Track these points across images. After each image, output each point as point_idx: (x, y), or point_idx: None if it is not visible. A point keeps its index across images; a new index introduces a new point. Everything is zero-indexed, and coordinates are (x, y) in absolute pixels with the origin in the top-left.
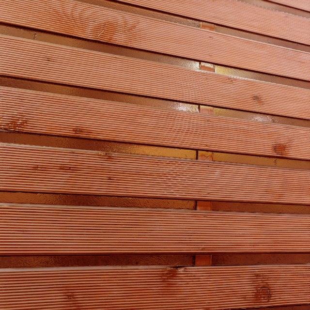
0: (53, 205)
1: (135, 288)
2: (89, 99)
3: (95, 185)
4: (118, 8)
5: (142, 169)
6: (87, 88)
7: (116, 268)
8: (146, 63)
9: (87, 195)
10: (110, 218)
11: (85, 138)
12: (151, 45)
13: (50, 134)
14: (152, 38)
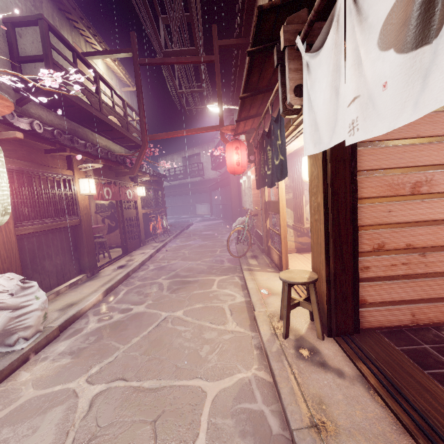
0: (401, 280)
1: (441, 312)
2: (411, 228)
3: (418, 269)
4: (421, 171)
5: (441, 259)
6: (410, 222)
7: (431, 304)
8: (440, 200)
9: (415, 274)
10: (427, 283)
11: (411, 248)
12: (442, 188)
13: (395, 249)
14: (442, 184)
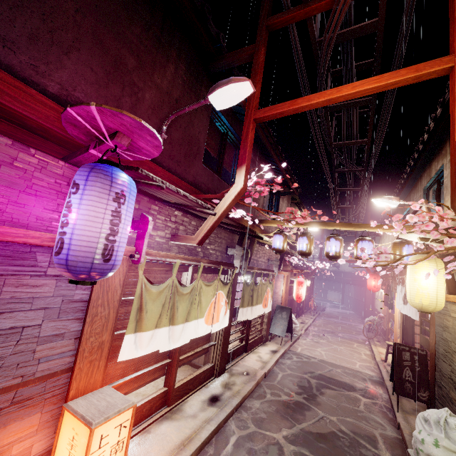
0: None
1: None
2: None
3: None
4: None
5: None
6: None
7: None
8: None
9: None
10: None
11: None
12: None
13: None
14: None
